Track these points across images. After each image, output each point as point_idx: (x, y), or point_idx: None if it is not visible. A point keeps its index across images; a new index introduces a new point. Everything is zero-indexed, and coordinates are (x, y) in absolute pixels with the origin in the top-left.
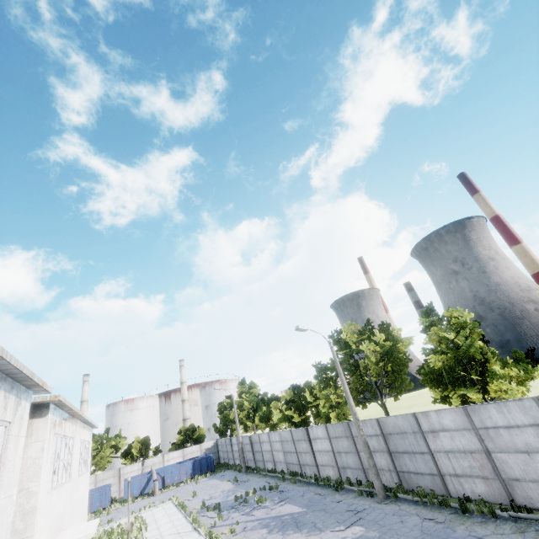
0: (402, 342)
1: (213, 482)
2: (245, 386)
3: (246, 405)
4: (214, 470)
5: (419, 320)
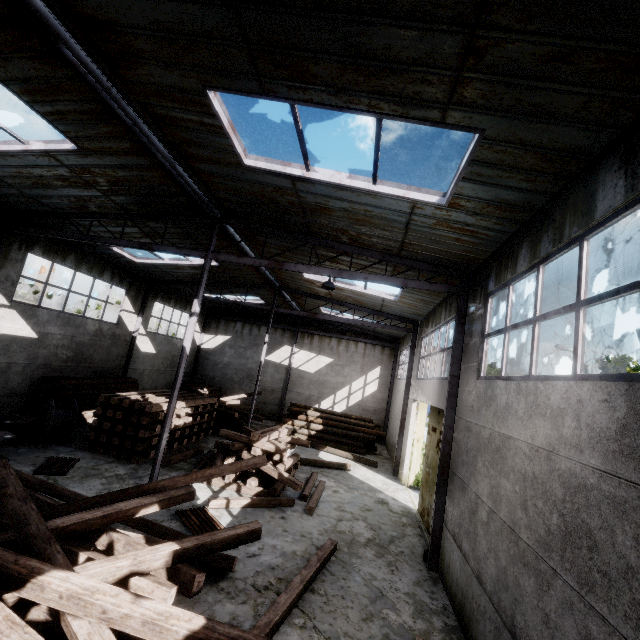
0: None
1: None
2: (494, 369)
3: None
4: None
5: None
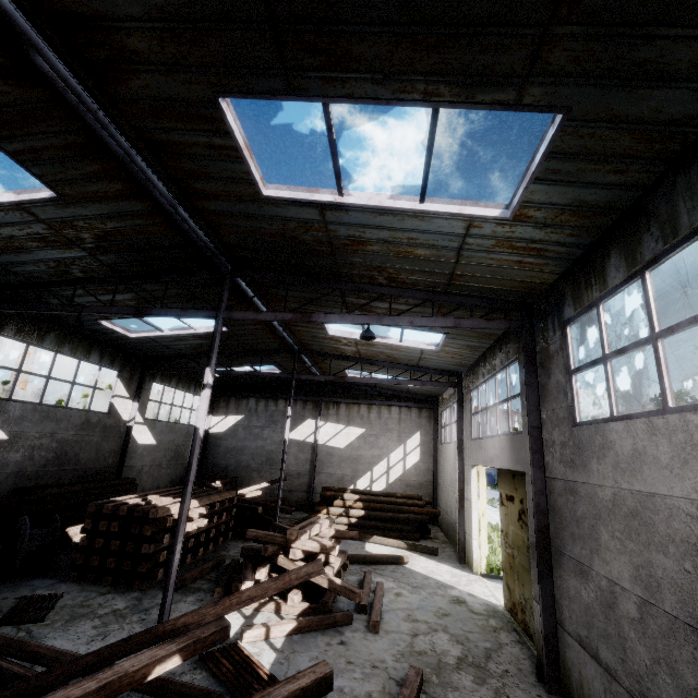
0: None
1: (496, 492)
2: None
3: None
4: (494, 487)
5: None
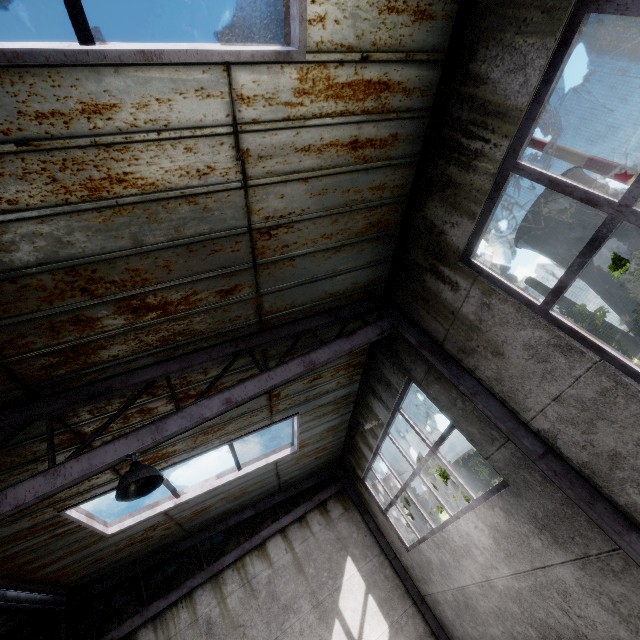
0: (593, 317)
1: None
2: None
3: (439, 480)
4: None
5: (613, 275)
